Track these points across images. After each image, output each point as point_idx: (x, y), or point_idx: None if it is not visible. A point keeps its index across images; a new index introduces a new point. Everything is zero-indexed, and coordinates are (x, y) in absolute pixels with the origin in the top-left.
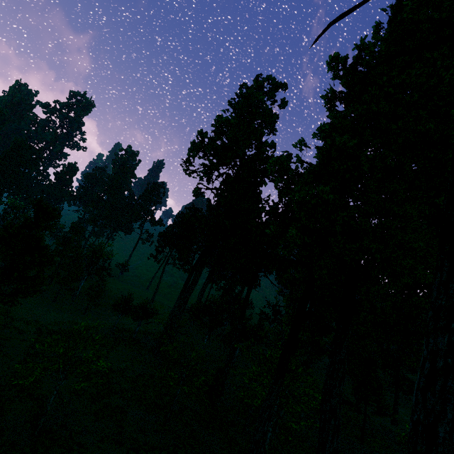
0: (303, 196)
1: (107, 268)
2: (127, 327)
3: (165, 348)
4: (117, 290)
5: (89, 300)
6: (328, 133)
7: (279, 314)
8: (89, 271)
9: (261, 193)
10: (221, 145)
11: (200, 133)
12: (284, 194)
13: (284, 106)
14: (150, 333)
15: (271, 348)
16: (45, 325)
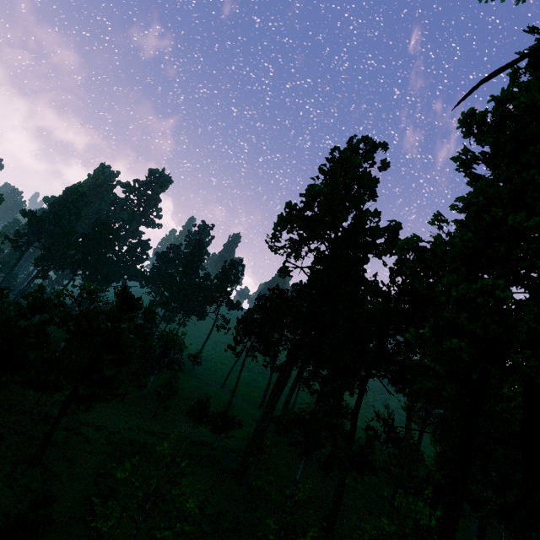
0: (461, 292)
1: (179, 361)
2: (202, 439)
3: (259, 482)
4: (189, 388)
5: (160, 401)
6: (482, 207)
7: (394, 431)
8: (159, 364)
9: (365, 272)
10: (312, 216)
11: (288, 205)
12: (398, 273)
13: (386, 168)
14: (229, 449)
15: (399, 491)
16: (113, 432)
